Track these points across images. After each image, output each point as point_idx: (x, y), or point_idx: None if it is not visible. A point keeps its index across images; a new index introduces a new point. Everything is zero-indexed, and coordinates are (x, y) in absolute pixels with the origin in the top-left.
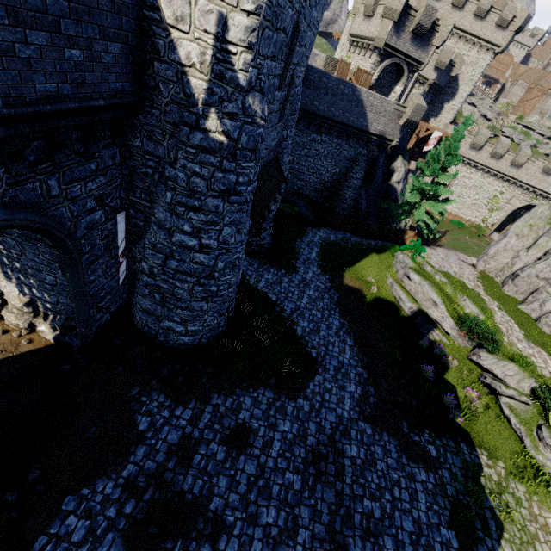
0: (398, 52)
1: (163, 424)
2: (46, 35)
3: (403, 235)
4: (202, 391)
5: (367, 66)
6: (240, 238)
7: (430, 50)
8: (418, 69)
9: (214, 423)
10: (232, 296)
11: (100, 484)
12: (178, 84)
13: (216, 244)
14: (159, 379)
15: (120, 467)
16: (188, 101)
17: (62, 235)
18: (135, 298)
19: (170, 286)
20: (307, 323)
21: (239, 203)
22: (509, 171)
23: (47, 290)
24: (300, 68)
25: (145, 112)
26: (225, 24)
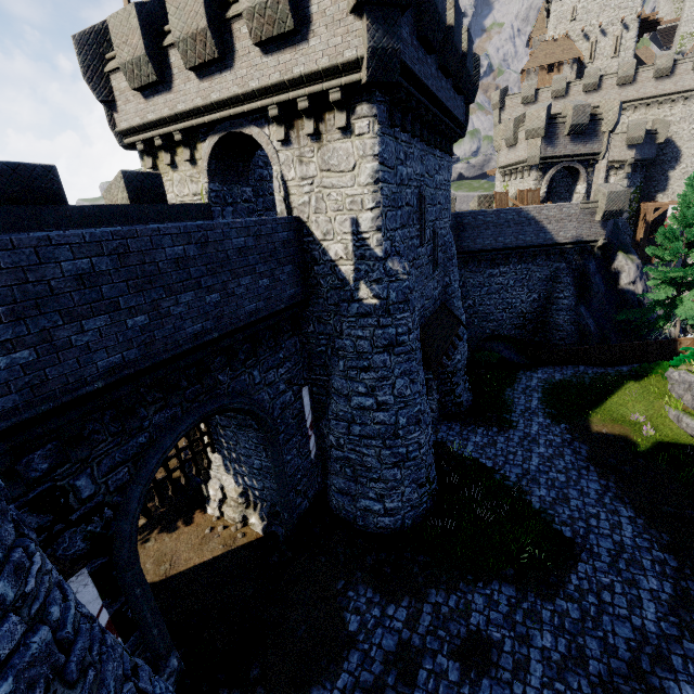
0: (560, 157)
1: (374, 625)
2: (249, 278)
3: (674, 346)
4: (415, 585)
5: (529, 185)
6: (416, 389)
7: (601, 138)
8: (597, 160)
9: (437, 627)
10: (428, 461)
11: (315, 693)
12: (333, 275)
13: (392, 399)
14: (364, 570)
15: (333, 674)
16: (342, 283)
17: (264, 414)
18: (329, 479)
19: (357, 455)
20: (545, 490)
21: (405, 353)
22: None
23: (255, 476)
24: (442, 220)
25: (313, 303)
26: (357, 223)
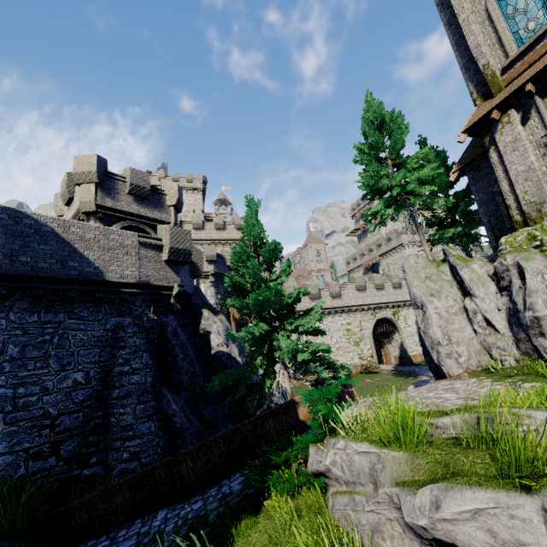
0: (125, 214)
1: None
2: None
3: (294, 413)
4: None
5: None
6: None
7: (169, 211)
8: None
9: None
10: None
11: None
12: None
13: None
14: None
15: None
16: None
17: None
18: None
19: None
20: None
21: None
22: (336, 303)
23: None
24: None
25: None
26: None
